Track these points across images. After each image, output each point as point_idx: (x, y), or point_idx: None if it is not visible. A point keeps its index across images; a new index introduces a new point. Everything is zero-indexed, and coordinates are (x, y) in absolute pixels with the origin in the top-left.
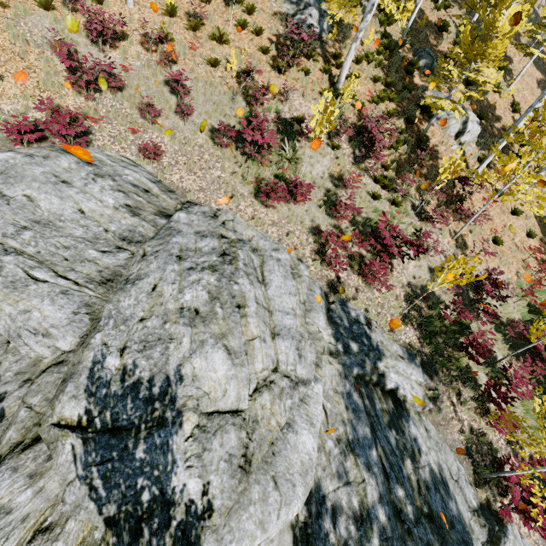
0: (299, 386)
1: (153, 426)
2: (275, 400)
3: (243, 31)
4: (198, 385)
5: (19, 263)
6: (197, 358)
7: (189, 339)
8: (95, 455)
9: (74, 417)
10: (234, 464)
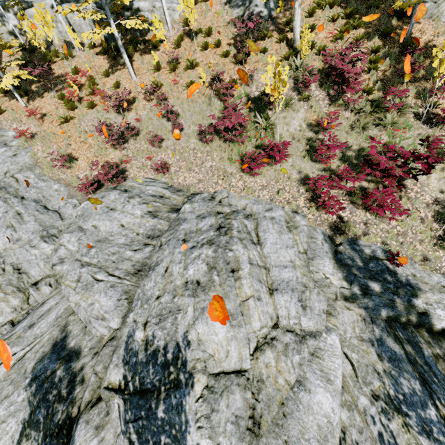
0: (307, 339)
1: (170, 388)
2: (280, 357)
3: (207, 51)
4: (203, 348)
5: (89, 271)
6: (199, 324)
7: (193, 308)
8: (130, 413)
9: (116, 382)
10: (241, 426)
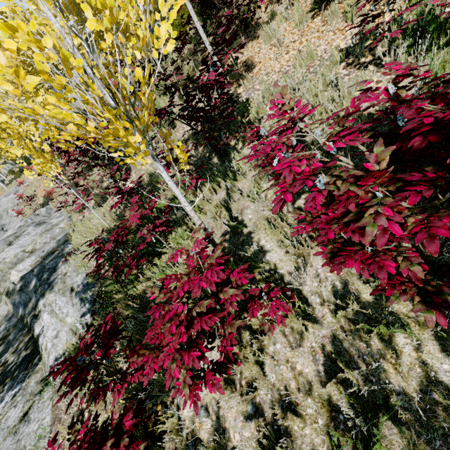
0: None
1: None
2: None
3: None
4: None
5: None
6: None
7: None
8: None
9: None
10: None
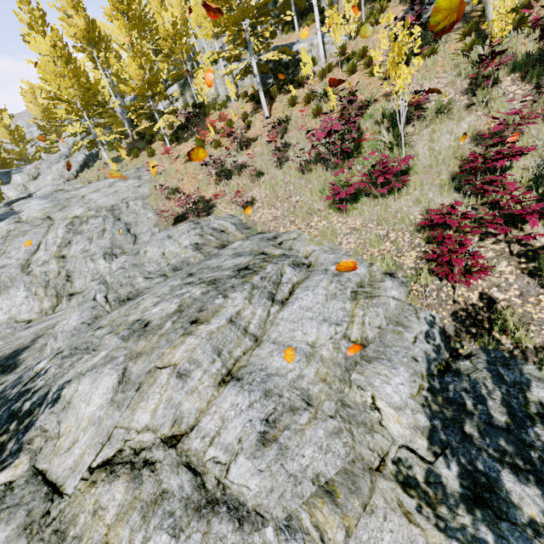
0: (219, 513)
1: None
2: (132, 512)
3: (355, 74)
4: (62, 417)
5: (98, 289)
6: (88, 378)
7: (107, 353)
8: None
9: None
10: None
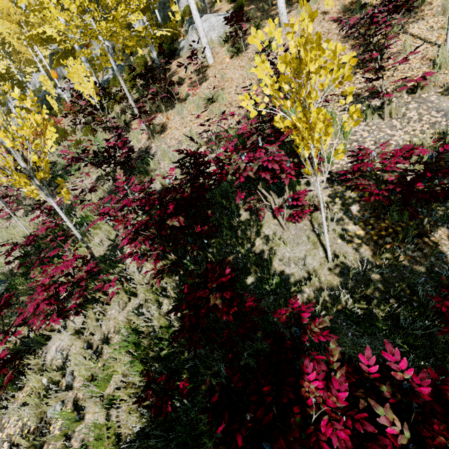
0: None
1: None
2: None
3: None
4: None
5: None
6: None
7: None
8: None
9: None
10: None
